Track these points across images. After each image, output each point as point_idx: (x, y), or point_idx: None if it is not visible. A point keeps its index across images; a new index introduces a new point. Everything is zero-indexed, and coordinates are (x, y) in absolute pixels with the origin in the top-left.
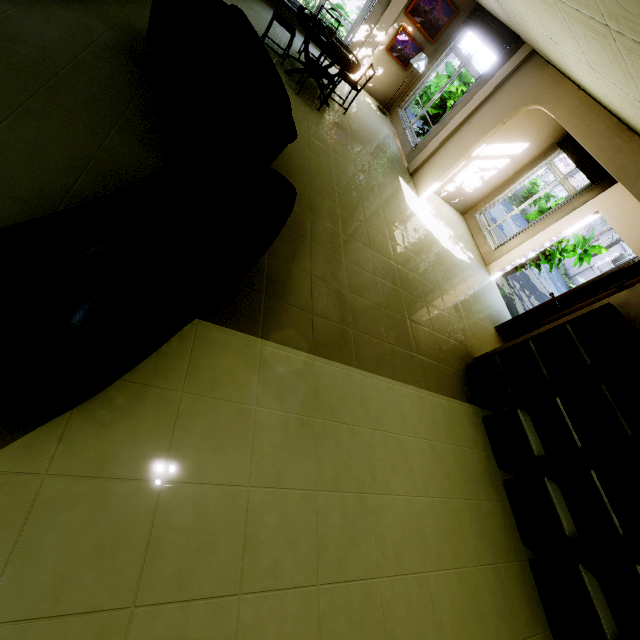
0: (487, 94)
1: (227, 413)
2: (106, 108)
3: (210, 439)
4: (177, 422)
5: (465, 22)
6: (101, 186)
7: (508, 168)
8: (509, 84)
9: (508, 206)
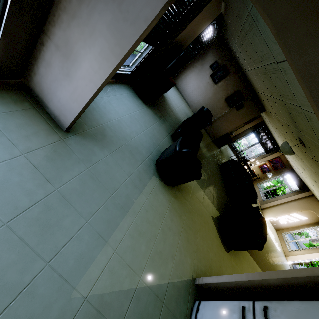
0: (295, 199)
1: (246, 265)
2: (220, 182)
3: (245, 269)
4: (241, 262)
5: (287, 172)
6: (223, 202)
7: (298, 222)
8: (304, 200)
9: None
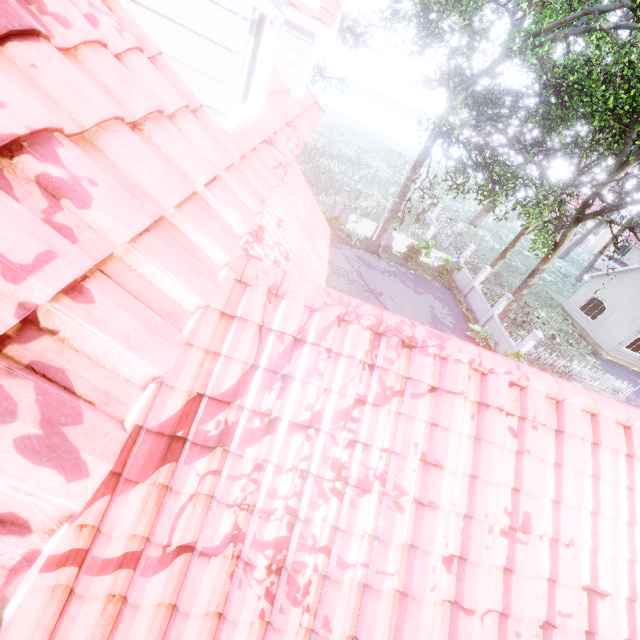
0: None
1: None
2: None
3: None
4: None
5: None
6: None
7: None
8: None
9: (419, 280)
